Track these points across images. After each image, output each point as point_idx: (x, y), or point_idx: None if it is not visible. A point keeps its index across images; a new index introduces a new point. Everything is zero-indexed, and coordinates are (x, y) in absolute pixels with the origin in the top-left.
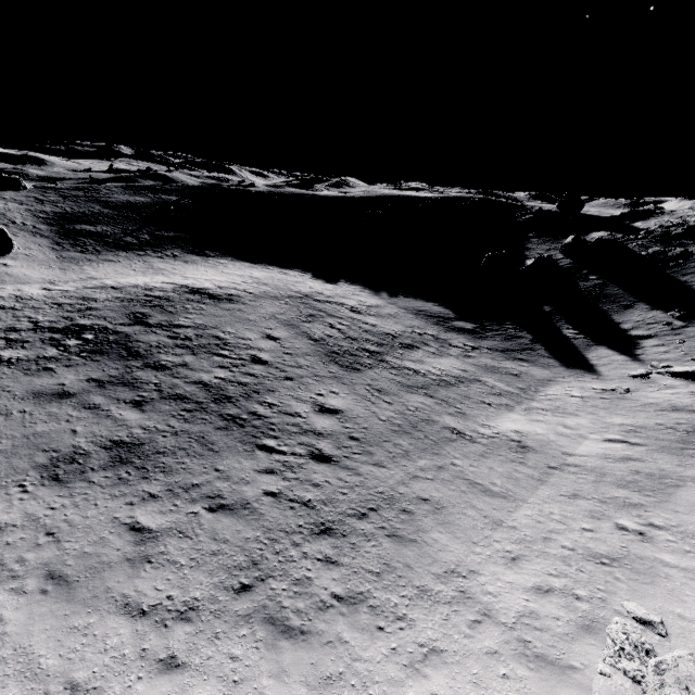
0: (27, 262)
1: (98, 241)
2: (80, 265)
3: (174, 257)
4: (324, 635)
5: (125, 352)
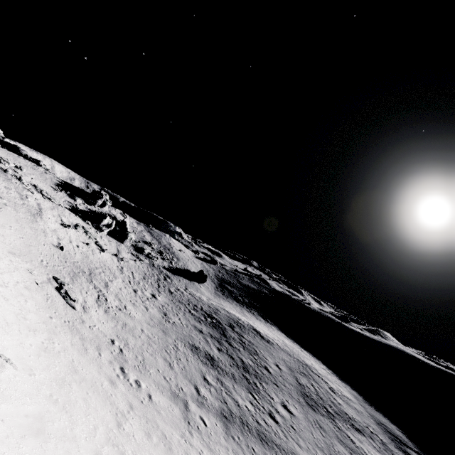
0: (206, 288)
1: (229, 293)
2: (220, 298)
3: (253, 314)
4: (243, 450)
5: (222, 332)
